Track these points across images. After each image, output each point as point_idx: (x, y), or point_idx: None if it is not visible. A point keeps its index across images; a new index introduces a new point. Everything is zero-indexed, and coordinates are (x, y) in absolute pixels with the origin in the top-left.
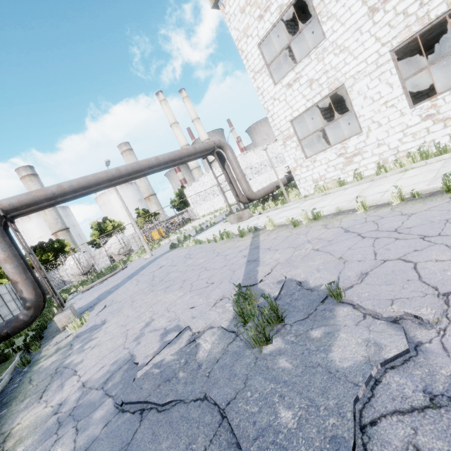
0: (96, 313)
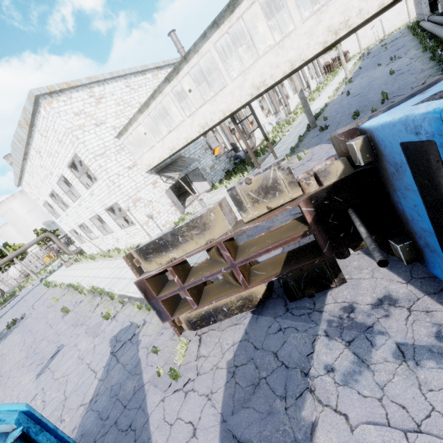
0: None
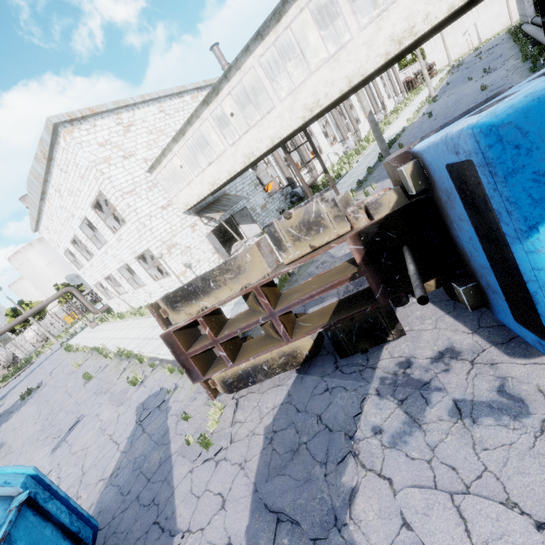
0: (4, 400)
